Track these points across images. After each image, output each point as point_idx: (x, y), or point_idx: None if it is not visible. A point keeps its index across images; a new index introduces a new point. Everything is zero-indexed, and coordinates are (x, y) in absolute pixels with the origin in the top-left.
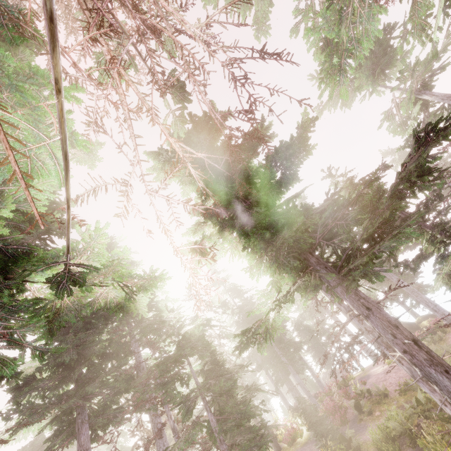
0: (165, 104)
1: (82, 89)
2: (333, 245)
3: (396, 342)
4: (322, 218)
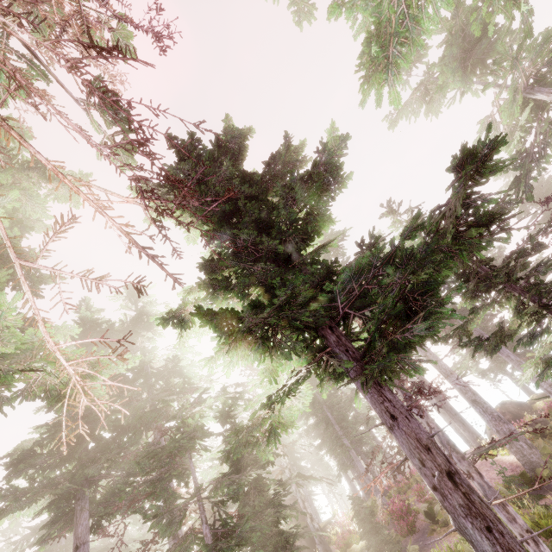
0: (95, 127)
1: None
2: (364, 318)
3: (424, 472)
4: (338, 283)
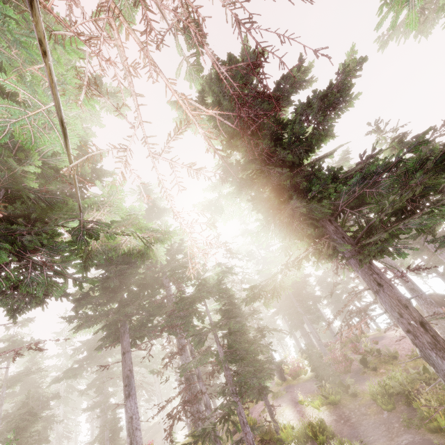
0: (178, 50)
1: (81, 42)
2: (357, 214)
3: (401, 321)
4: (347, 186)
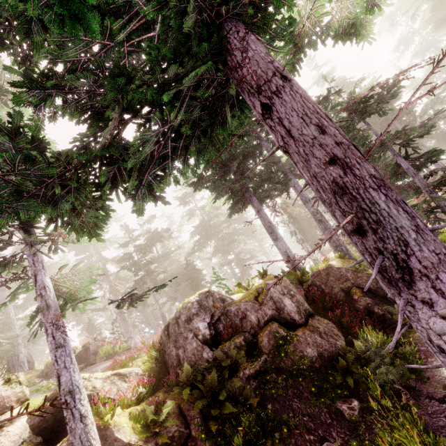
0: None
1: None
2: None
3: None
4: None
